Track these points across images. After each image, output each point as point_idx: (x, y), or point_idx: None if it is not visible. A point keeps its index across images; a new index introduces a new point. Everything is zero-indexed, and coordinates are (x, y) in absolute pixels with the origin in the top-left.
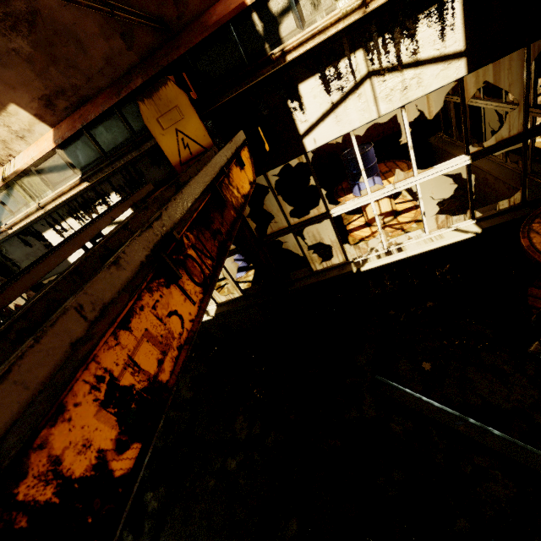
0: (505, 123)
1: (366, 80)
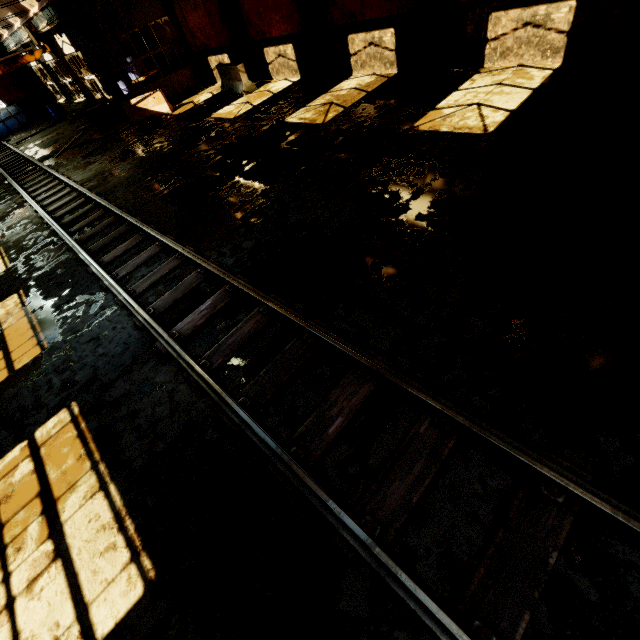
0: (132, 71)
1: (63, 42)
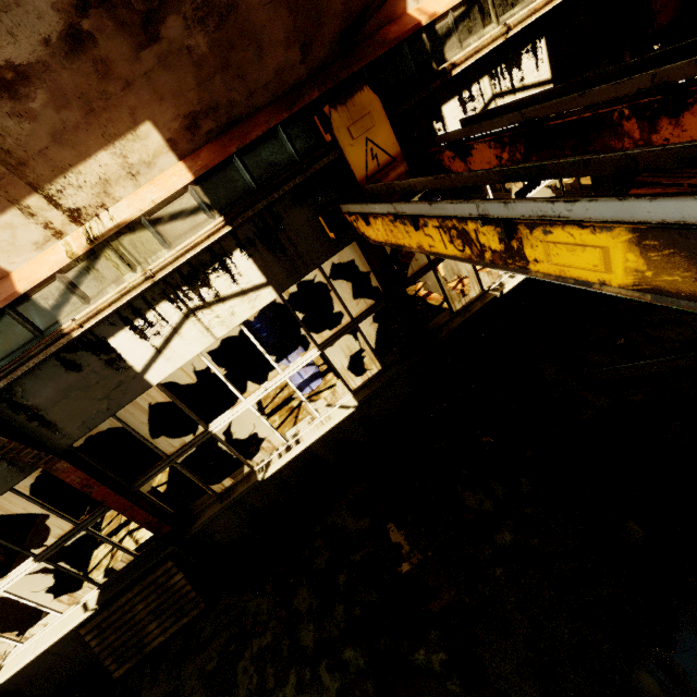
0: None
1: (492, 102)
